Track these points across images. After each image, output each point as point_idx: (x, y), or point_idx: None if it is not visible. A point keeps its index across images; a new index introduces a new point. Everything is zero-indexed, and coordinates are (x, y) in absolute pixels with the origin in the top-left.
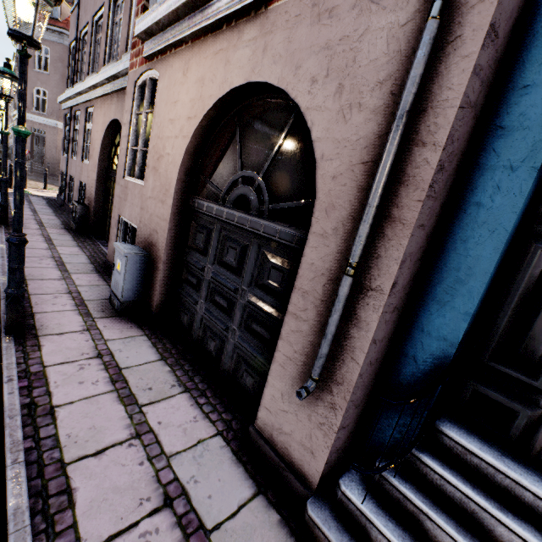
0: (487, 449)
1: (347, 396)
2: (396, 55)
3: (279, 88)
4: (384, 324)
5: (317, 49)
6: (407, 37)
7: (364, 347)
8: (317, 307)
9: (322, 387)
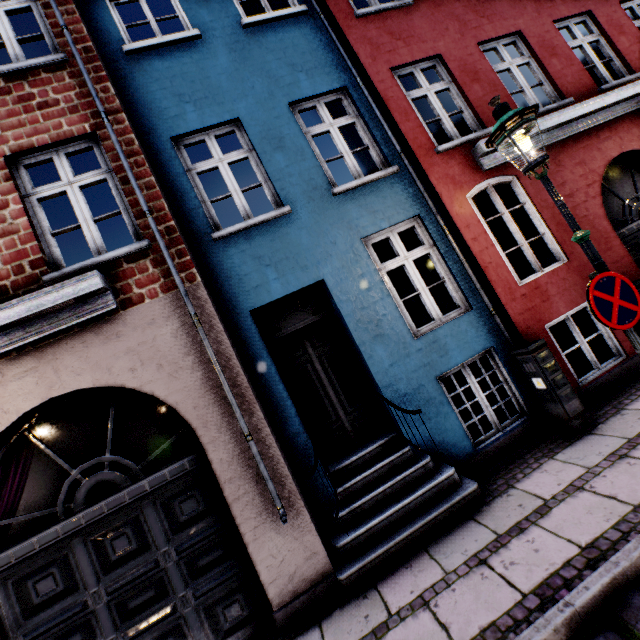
0: (348, 458)
1: (299, 497)
2: (185, 341)
3: (93, 387)
4: (280, 447)
5: (121, 354)
6: (185, 333)
7: (284, 465)
8: (245, 478)
9: (286, 512)
